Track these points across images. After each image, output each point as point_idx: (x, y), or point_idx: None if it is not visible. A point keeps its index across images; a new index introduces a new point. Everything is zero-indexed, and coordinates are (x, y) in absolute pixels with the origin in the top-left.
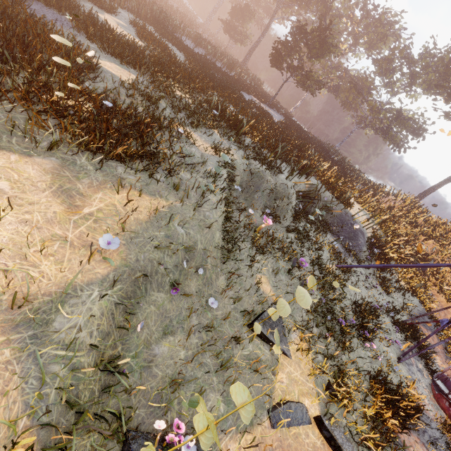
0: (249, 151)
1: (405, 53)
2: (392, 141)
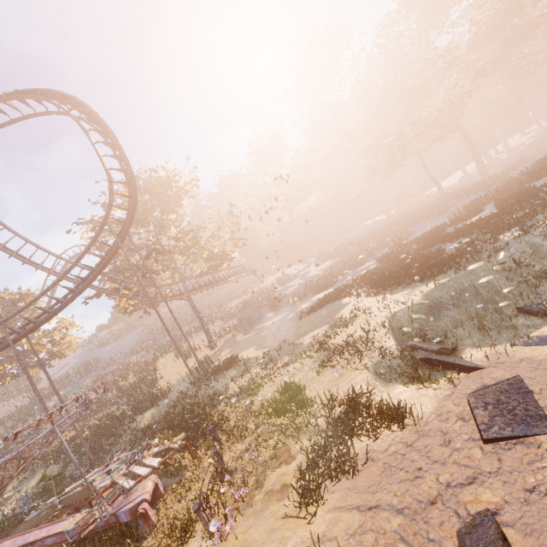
0: None
1: None
2: None
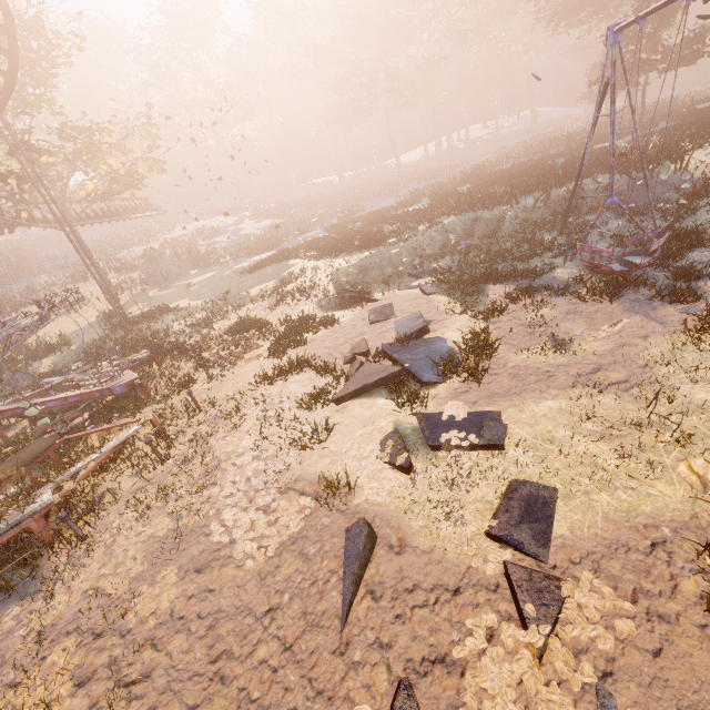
0: (476, 209)
1: None
2: None
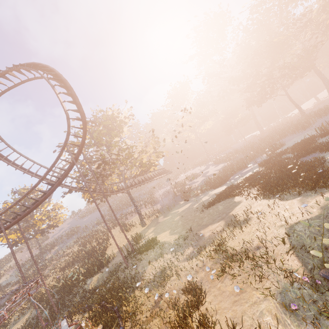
0: None
1: None
2: None
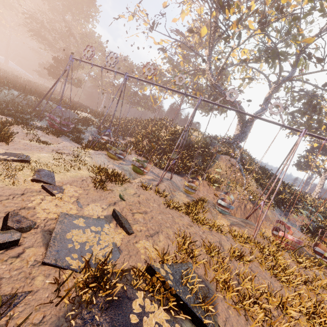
0: None
1: (130, 69)
2: (149, 109)
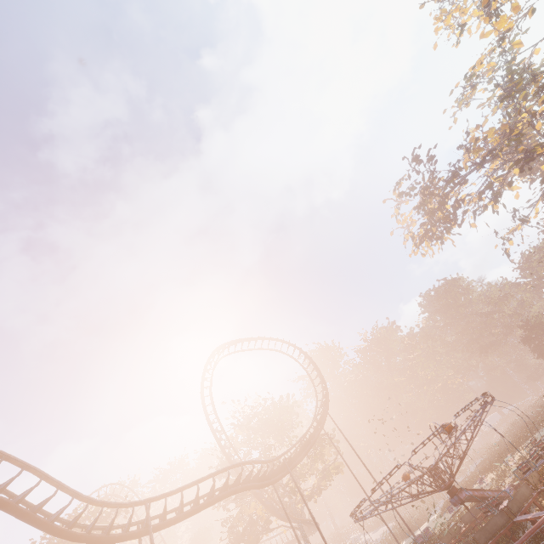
0: None
1: None
2: None
